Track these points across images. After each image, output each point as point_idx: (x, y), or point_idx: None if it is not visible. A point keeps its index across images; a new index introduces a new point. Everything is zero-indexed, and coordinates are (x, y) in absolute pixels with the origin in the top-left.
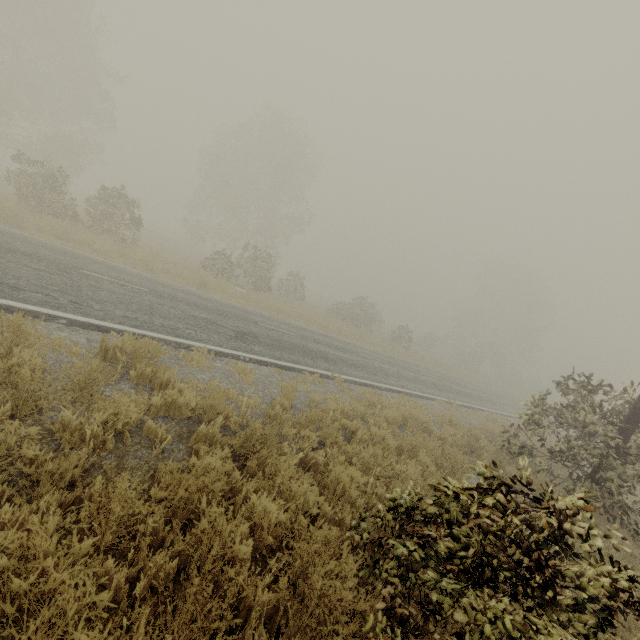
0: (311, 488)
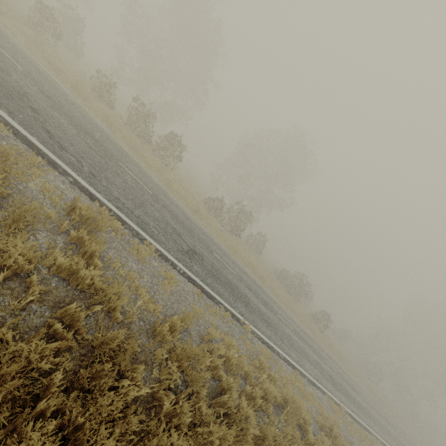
0: (131, 437)
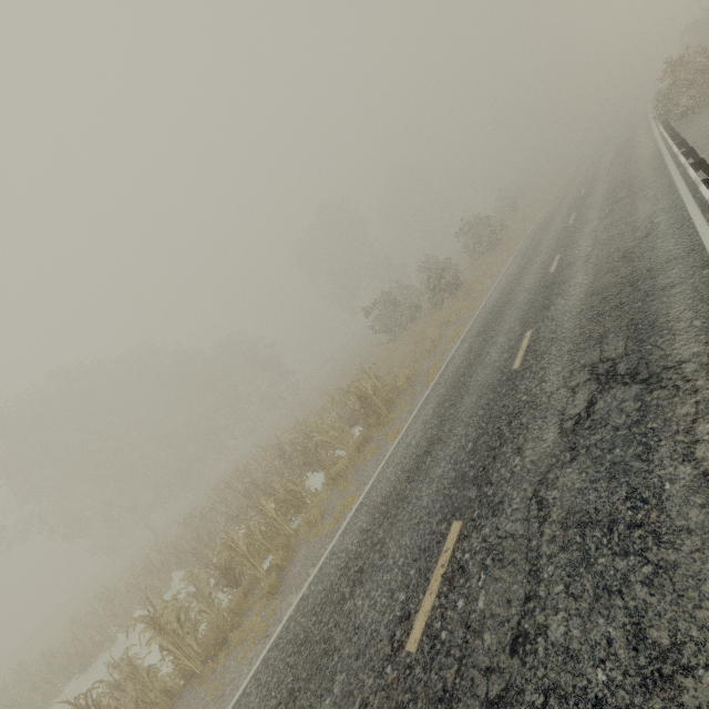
0: None
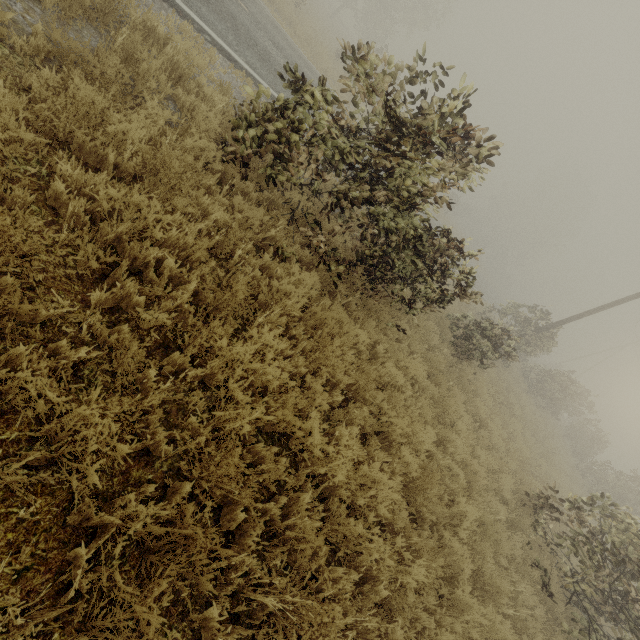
0: None
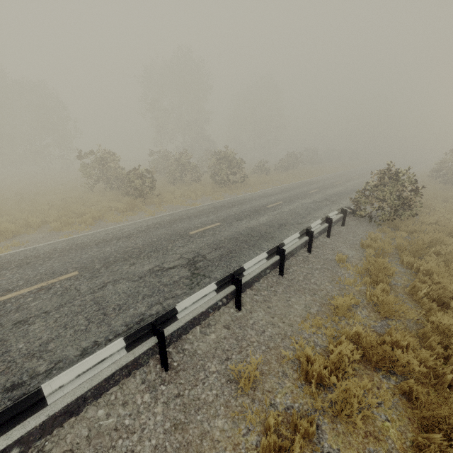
0: None
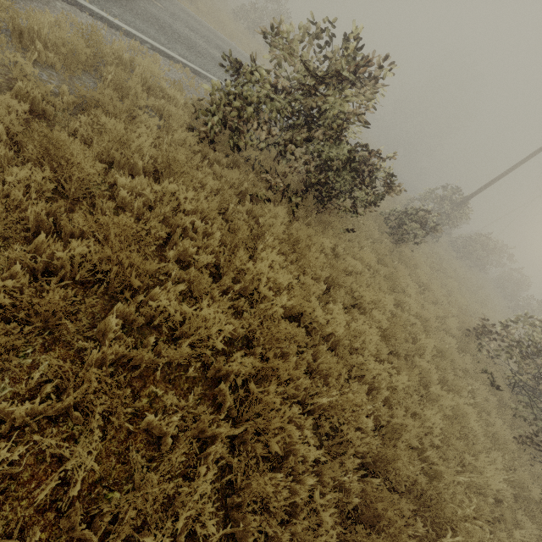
0: None
